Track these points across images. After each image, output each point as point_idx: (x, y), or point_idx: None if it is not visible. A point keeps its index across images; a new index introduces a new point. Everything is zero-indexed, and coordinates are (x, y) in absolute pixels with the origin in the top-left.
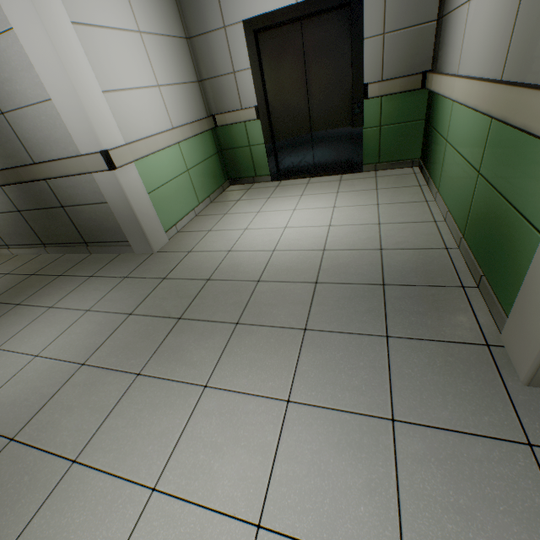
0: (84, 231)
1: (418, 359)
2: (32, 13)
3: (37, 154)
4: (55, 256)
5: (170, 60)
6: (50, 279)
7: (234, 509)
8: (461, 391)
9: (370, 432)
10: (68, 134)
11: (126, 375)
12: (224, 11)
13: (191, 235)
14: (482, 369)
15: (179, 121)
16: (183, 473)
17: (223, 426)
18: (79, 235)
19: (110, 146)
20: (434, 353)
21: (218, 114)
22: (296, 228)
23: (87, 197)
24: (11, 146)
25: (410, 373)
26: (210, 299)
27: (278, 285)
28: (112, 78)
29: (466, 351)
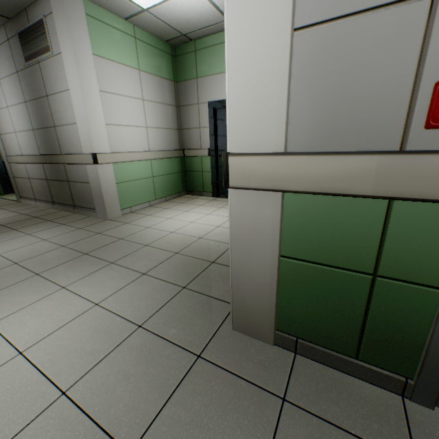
0: (75, 198)
1: (187, 302)
2: (79, 84)
3: (64, 150)
4: (56, 211)
5: (160, 115)
6: (42, 221)
7: (18, 342)
8: (193, 322)
9: (122, 328)
10: (80, 142)
11: (31, 273)
12: (200, 96)
13: (137, 215)
14: (217, 315)
15: (155, 148)
16: (11, 322)
17: (52, 307)
18: (72, 200)
19: (100, 152)
20: (201, 301)
21: (187, 149)
22: (198, 223)
23: (81, 177)
24: (54, 143)
25: (175, 307)
26: (111, 248)
27: (154, 249)
28: (115, 119)
29: (219, 305)
